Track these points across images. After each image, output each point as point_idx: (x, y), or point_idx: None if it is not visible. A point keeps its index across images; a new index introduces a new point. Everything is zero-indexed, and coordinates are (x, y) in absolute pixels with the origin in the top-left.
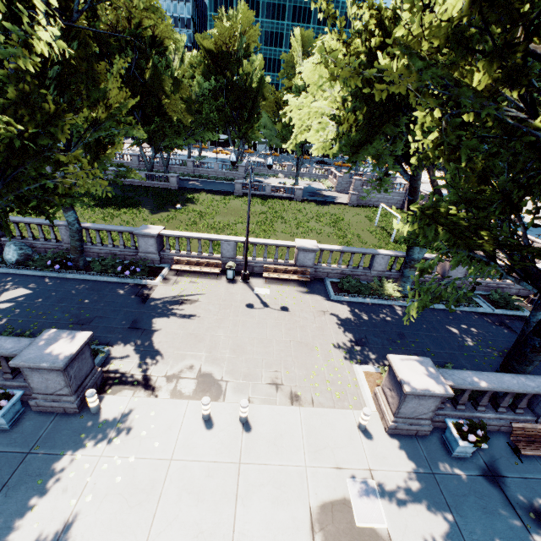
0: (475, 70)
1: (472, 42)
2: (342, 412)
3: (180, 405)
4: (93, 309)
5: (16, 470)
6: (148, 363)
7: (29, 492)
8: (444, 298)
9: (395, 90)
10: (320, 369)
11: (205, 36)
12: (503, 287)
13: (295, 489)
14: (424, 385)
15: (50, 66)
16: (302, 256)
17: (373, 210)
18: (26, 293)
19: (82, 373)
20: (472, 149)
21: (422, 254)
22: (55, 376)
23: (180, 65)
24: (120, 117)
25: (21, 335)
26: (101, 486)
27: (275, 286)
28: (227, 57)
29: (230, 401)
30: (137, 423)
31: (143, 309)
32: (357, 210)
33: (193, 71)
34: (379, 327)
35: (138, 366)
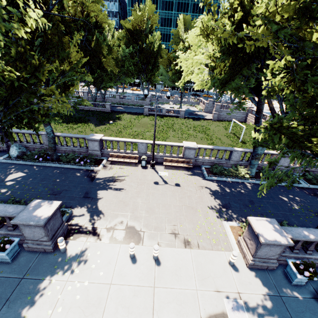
0: (315, 29)
1: (315, 9)
2: (218, 253)
3: (115, 247)
4: (62, 185)
5: (15, 289)
6: (95, 220)
7: (22, 305)
8: (284, 180)
9: (260, 43)
10: (202, 224)
11: (126, 21)
12: (314, 171)
13: (190, 306)
14: (274, 237)
15: (36, 38)
16: (187, 152)
17: (227, 123)
18: (22, 175)
19: (55, 227)
20: (315, 82)
21: (263, 151)
22: (38, 230)
23: (111, 39)
24: (77, 69)
25: (19, 201)
26: (67, 301)
27: (171, 171)
28: (139, 33)
29: (146, 245)
30: (89, 259)
31: (91, 185)
32: (218, 123)
33: (119, 42)
34: (237, 196)
35: (89, 221)
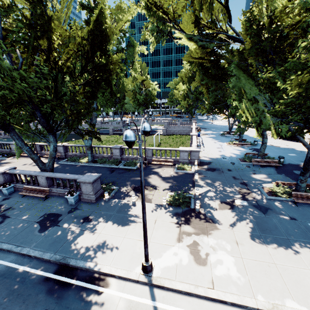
0: None
1: None
2: None
3: None
4: None
5: None
6: None
7: None
8: None
9: None
10: None
11: None
12: None
13: None
14: None
15: None
16: (59, 148)
17: (171, 136)
18: None
19: None
20: None
21: (88, 144)
22: None
23: None
24: None
25: None
26: None
27: (46, 160)
28: None
29: None
30: None
31: None
32: (163, 137)
33: None
34: (57, 170)
35: None
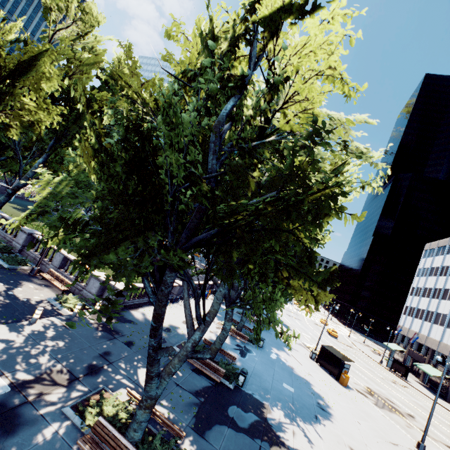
0: None
1: None
2: None
3: None
4: None
5: None
6: None
7: None
8: None
9: None
10: None
11: None
12: (43, 264)
13: None
14: None
15: None
16: None
17: None
18: None
19: None
20: None
21: None
22: None
23: None
24: None
25: None
26: None
27: None
28: None
29: None
30: None
31: None
32: None
33: None
34: None
35: None
